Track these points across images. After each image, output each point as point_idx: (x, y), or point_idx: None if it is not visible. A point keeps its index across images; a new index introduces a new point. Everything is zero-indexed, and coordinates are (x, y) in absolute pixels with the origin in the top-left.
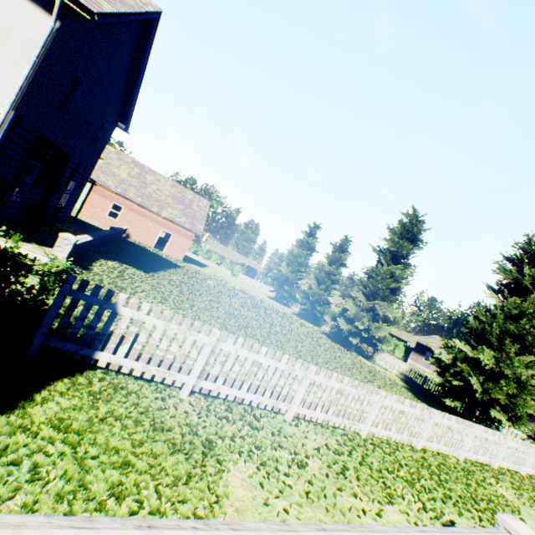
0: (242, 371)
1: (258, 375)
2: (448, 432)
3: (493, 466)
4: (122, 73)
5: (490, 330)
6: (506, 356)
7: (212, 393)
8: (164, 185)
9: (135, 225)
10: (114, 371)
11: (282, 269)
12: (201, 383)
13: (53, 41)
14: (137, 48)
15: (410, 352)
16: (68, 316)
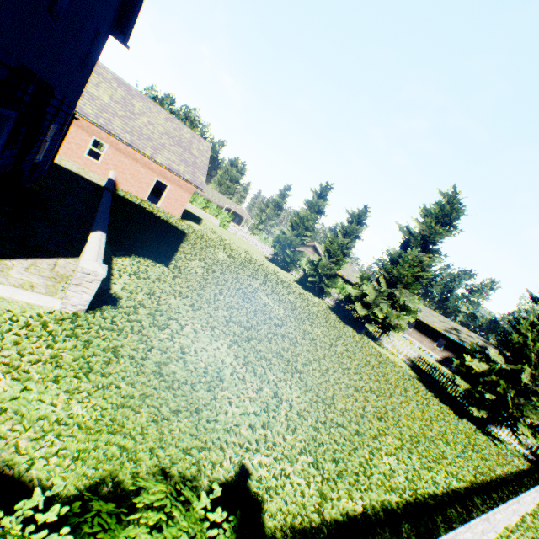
0: None
1: None
2: None
3: None
4: None
5: (531, 346)
6: None
7: None
8: (156, 117)
9: (122, 170)
10: None
11: (286, 232)
12: None
13: None
14: None
15: None
16: None
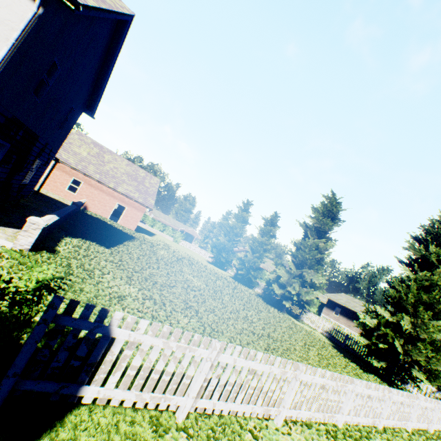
0: (237, 382)
1: (253, 383)
2: (400, 407)
3: (430, 431)
4: (93, 65)
5: (406, 298)
6: (421, 322)
7: (207, 411)
8: (120, 163)
9: (92, 198)
10: (100, 404)
11: (220, 238)
12: (197, 403)
13: (34, 26)
14: (109, 44)
15: (323, 307)
16: (49, 347)
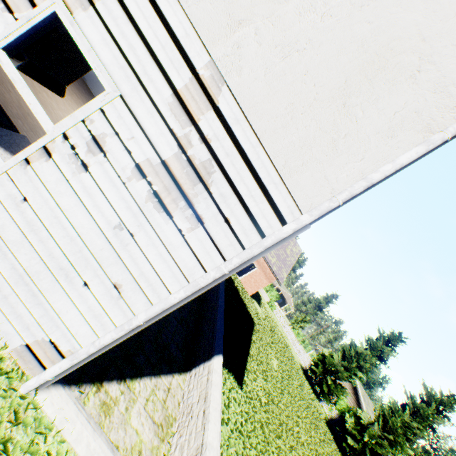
0: None
1: None
2: None
3: None
4: None
5: None
6: None
7: None
8: None
9: None
10: None
11: (334, 356)
12: None
13: None
14: None
15: None
16: None
